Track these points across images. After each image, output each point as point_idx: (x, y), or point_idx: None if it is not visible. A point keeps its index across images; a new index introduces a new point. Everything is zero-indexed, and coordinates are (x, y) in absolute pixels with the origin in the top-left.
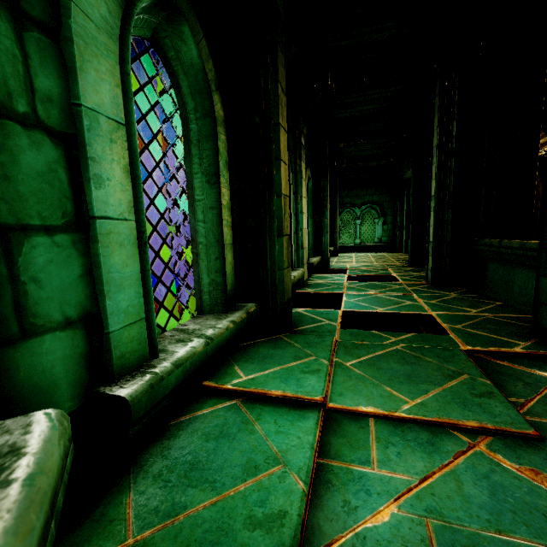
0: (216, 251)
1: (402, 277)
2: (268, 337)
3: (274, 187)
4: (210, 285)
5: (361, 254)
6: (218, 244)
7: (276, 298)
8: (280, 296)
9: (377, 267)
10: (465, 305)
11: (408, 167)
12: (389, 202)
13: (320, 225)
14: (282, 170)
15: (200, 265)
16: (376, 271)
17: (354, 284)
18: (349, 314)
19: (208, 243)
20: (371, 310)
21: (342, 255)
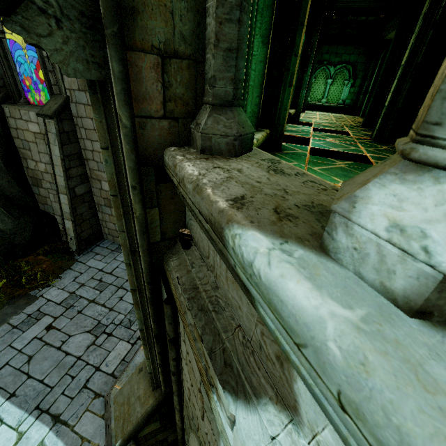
0: (258, 92)
1: (354, 133)
2: (269, 153)
3: (295, 48)
4: (251, 113)
5: (324, 113)
6: (260, 87)
7: (278, 129)
8: (281, 128)
9: (336, 125)
10: (390, 153)
11: (394, 26)
12: (363, 63)
13: (301, 80)
14: (302, 34)
15: (247, 100)
16: (335, 127)
17: (318, 133)
18: (315, 149)
19: (254, 85)
20: (329, 149)
21: (308, 112)
